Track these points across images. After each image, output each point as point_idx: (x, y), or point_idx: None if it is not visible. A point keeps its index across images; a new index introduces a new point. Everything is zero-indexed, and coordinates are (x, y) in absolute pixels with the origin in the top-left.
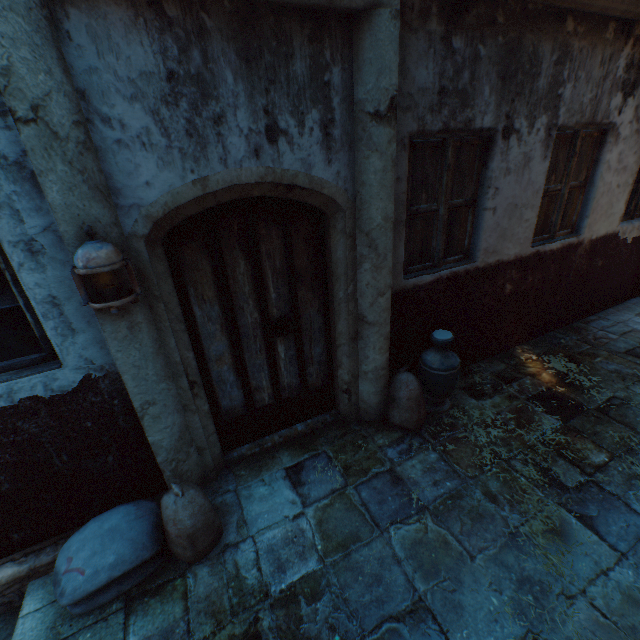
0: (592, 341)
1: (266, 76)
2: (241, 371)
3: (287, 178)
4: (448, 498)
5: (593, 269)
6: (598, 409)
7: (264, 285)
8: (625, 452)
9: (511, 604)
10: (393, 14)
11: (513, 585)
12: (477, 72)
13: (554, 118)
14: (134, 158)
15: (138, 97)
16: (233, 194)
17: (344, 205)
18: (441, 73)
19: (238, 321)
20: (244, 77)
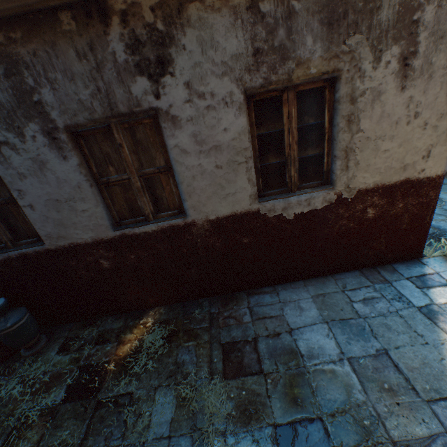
0: (220, 319)
1: None
2: None
3: None
4: None
5: (238, 245)
6: (100, 401)
7: None
8: None
9: None
10: None
11: None
12: None
13: (49, 122)
14: None
15: None
16: None
17: None
18: None
19: None
20: None
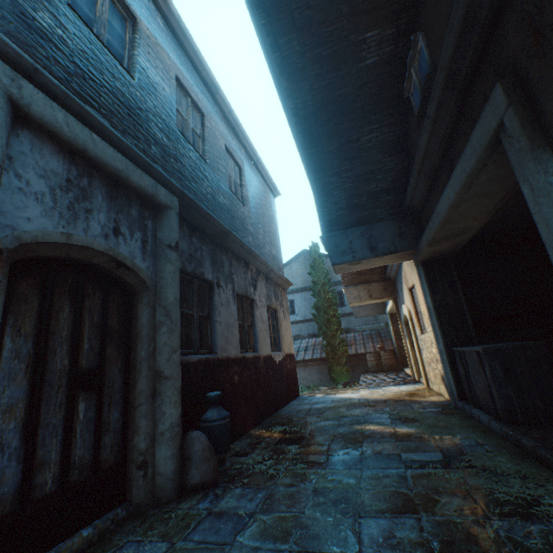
0: (287, 417)
1: (118, 207)
2: (32, 430)
3: (121, 257)
4: (266, 500)
5: (270, 376)
6: (310, 434)
7: (81, 334)
8: (332, 441)
9: (339, 513)
10: (176, 213)
11: (333, 506)
12: (203, 254)
13: (234, 287)
14: (27, 201)
15: (46, 178)
16: (81, 255)
17: (151, 286)
18: (190, 248)
19: (47, 364)
20: (107, 202)
